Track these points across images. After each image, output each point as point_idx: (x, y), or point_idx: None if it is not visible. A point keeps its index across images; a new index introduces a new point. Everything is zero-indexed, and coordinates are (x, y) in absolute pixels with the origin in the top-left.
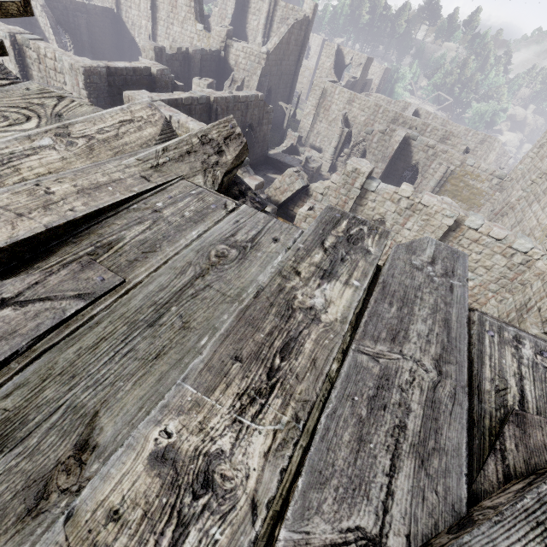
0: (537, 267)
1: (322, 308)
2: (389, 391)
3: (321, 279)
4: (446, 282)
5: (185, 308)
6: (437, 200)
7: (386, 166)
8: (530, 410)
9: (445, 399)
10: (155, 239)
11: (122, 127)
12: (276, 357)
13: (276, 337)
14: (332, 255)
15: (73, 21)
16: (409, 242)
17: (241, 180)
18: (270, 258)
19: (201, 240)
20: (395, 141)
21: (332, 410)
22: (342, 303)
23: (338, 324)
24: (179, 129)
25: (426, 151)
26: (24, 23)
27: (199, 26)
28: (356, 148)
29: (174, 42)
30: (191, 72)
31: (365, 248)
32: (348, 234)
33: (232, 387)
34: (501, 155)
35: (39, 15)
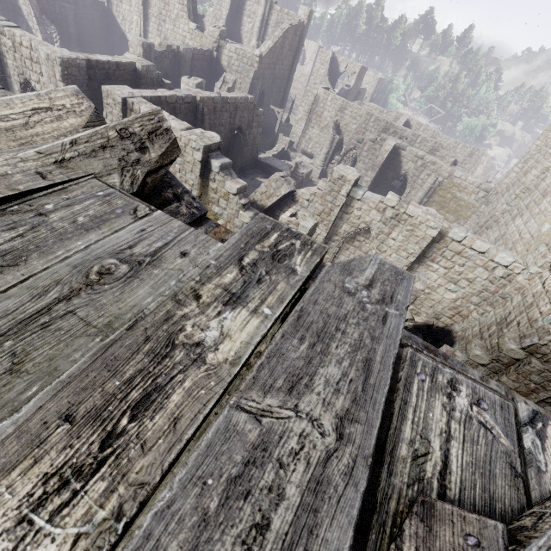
0: (517, 281)
1: (212, 345)
2: (261, 467)
3: (224, 306)
4: (380, 310)
5: (24, 343)
6: (421, 211)
7: (376, 174)
8: (451, 485)
9: (337, 477)
10: (23, 250)
11: (35, 115)
12: (123, 416)
13: (135, 385)
14: (247, 275)
15: (60, 12)
16: (348, 260)
17: (178, 182)
18: (168, 277)
19: (85, 252)
20: (385, 150)
21: (166, 504)
22: (240, 338)
23: (225, 366)
24: None
25: (415, 162)
26: (6, 10)
27: (192, 24)
28: (348, 155)
29: (166, 39)
30: (181, 70)
31: (291, 266)
32: (275, 249)
33: (41, 464)
34: (489, 169)
35: (23, 3)
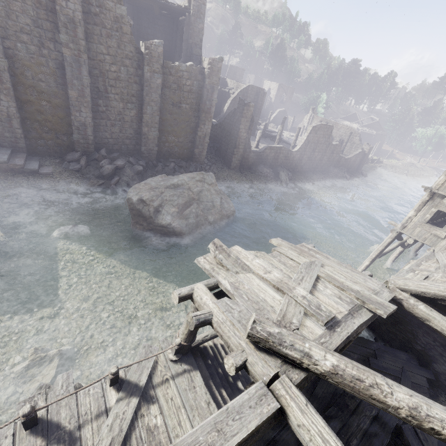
0: None
1: None
2: None
3: None
4: None
5: None
6: None
7: None
8: None
9: None
10: None
11: None
12: None
13: None
14: None
15: None
16: None
17: None
18: None
19: None
20: None
21: None
22: None
23: None
24: None
25: None
26: None
27: None
28: None
29: None
30: None
31: None
32: None
33: None
34: (353, 136)
35: None
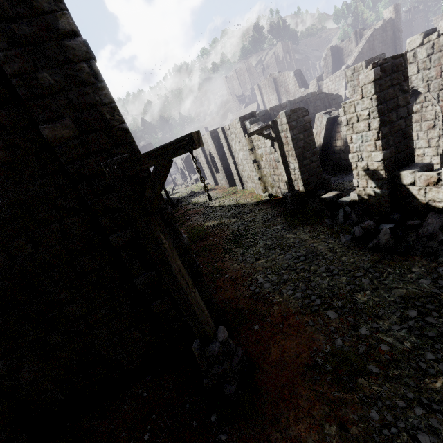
0: None
1: None
2: None
3: None
4: None
5: None
6: None
7: None
8: None
9: None
10: None
11: None
12: None
13: None
14: None
15: None
16: None
17: None
18: None
19: None
20: None
21: None
22: None
23: None
24: (232, 128)
25: None
26: None
27: (302, 89)
28: None
29: None
30: None
31: None
32: None
33: None
34: None
35: None
